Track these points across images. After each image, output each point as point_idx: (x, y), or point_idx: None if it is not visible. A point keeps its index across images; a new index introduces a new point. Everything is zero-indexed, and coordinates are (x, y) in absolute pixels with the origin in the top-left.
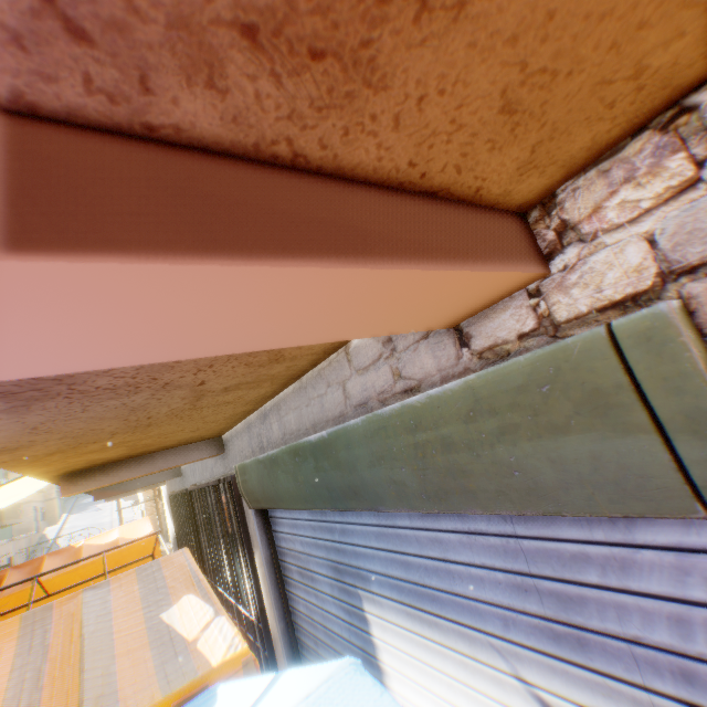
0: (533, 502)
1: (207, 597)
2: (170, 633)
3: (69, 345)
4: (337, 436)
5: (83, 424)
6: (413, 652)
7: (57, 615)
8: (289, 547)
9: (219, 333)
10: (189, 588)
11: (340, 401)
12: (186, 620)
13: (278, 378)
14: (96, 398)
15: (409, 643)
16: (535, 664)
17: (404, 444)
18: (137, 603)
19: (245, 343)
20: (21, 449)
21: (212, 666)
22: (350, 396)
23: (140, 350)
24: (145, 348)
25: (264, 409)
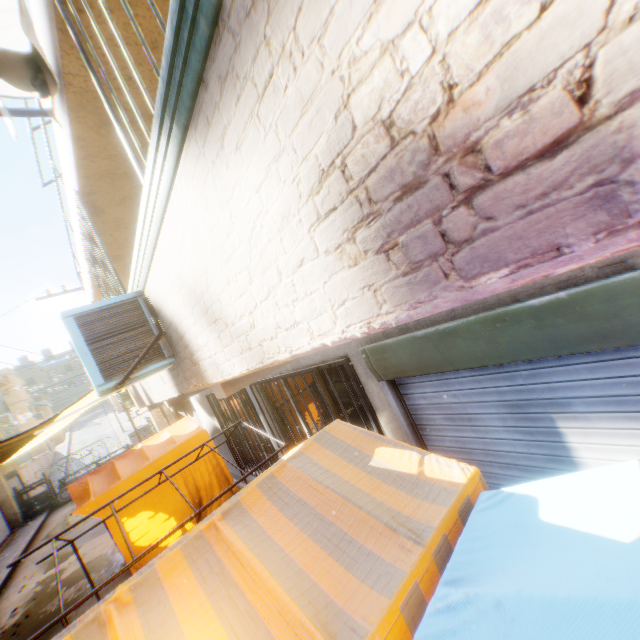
0: None
1: (400, 446)
2: (393, 474)
3: None
4: (587, 294)
5: None
6: (631, 443)
7: (283, 481)
8: (433, 402)
9: None
10: (374, 444)
11: None
12: (396, 463)
13: None
14: None
15: (624, 439)
16: None
17: None
18: (341, 461)
19: None
20: None
21: (465, 484)
22: None
23: None
24: None
25: None
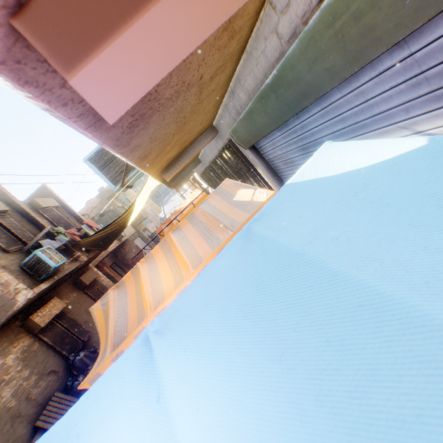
0: (419, 17)
1: (247, 187)
2: (240, 202)
3: (184, 38)
4: (283, 68)
5: (163, 131)
6: None
7: (196, 215)
8: (274, 156)
9: (225, 1)
10: (238, 189)
11: (277, 46)
12: (244, 197)
13: (234, 56)
14: (166, 108)
15: None
16: (424, 121)
17: (328, 39)
18: (221, 201)
19: (234, 5)
20: (148, 155)
21: (264, 202)
22: (282, 36)
23: (201, 32)
24: (202, 30)
25: (230, 89)
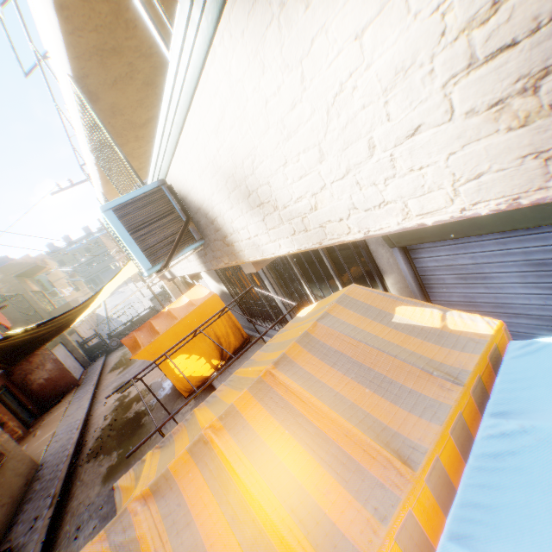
0: None
1: (420, 305)
2: (416, 328)
3: None
4: None
5: None
6: None
7: (318, 337)
8: (445, 264)
9: None
10: (394, 304)
11: None
12: (418, 319)
13: None
14: None
15: None
16: None
17: None
18: (365, 319)
19: None
20: None
21: (491, 335)
22: None
23: None
24: None
25: None
